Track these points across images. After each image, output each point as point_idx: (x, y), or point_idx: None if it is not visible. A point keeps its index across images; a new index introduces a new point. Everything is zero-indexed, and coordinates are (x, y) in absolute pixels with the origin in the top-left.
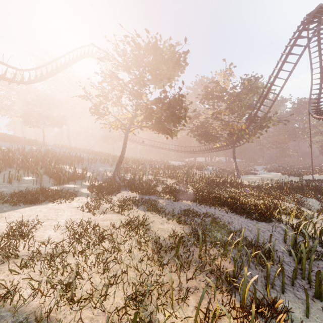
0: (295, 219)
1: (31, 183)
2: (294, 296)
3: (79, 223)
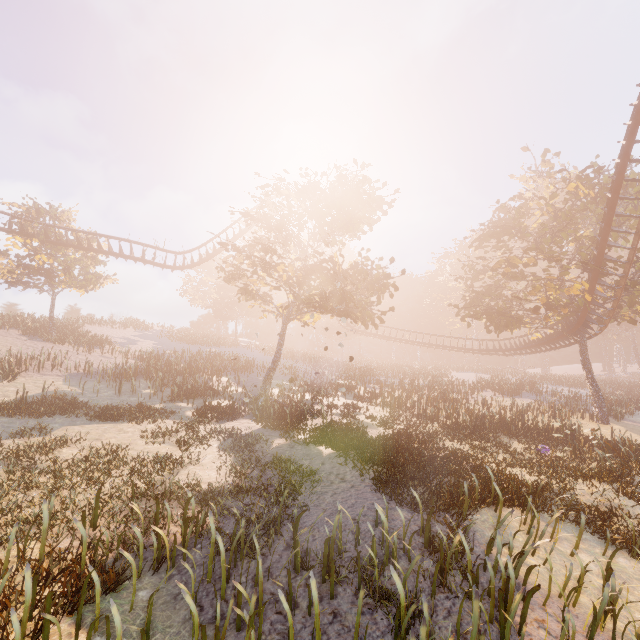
0: (594, 538)
1: (141, 398)
2: (175, 593)
3: (111, 447)
